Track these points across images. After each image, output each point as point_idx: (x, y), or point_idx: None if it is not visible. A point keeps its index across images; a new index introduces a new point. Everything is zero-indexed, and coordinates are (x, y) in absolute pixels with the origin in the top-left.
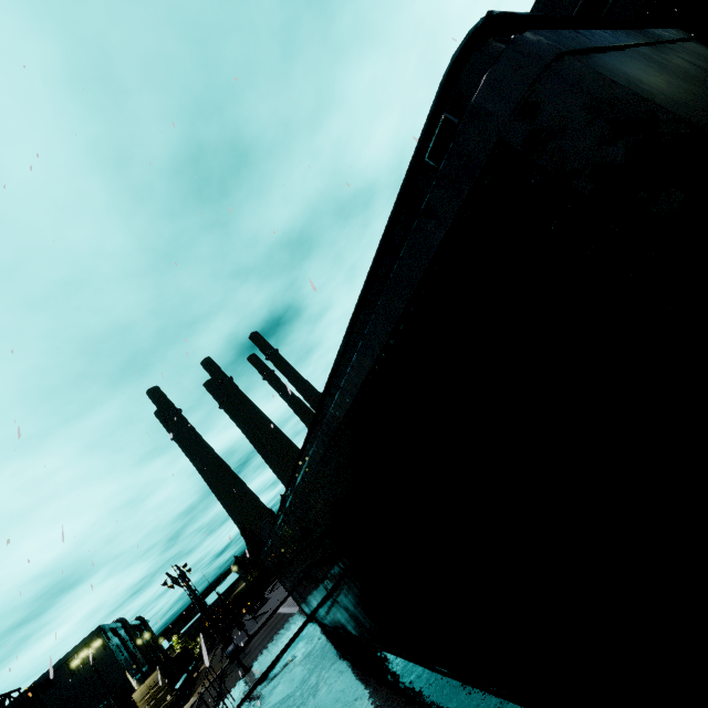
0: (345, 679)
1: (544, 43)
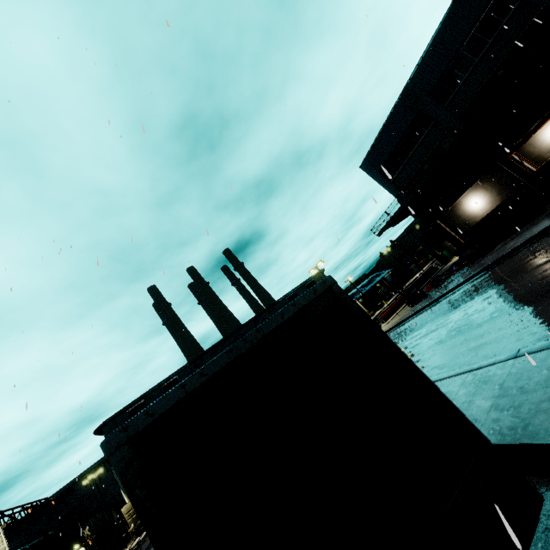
0: None
1: (116, 441)
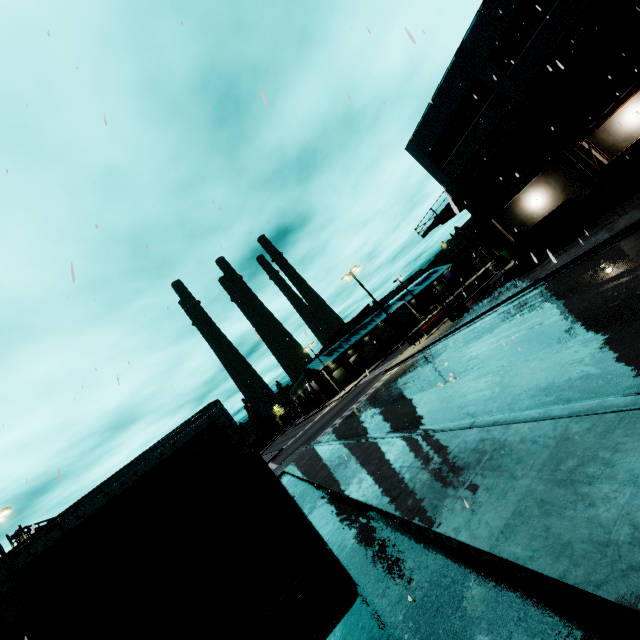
0: None
1: (3, 577)
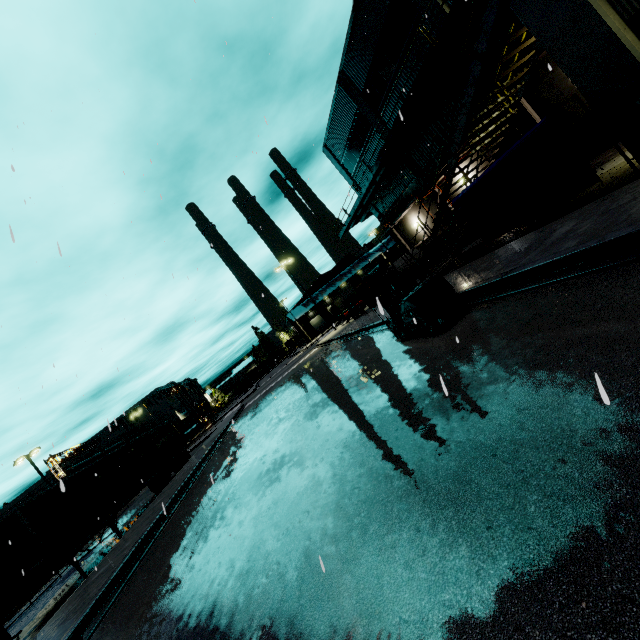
0: (151, 497)
1: None
